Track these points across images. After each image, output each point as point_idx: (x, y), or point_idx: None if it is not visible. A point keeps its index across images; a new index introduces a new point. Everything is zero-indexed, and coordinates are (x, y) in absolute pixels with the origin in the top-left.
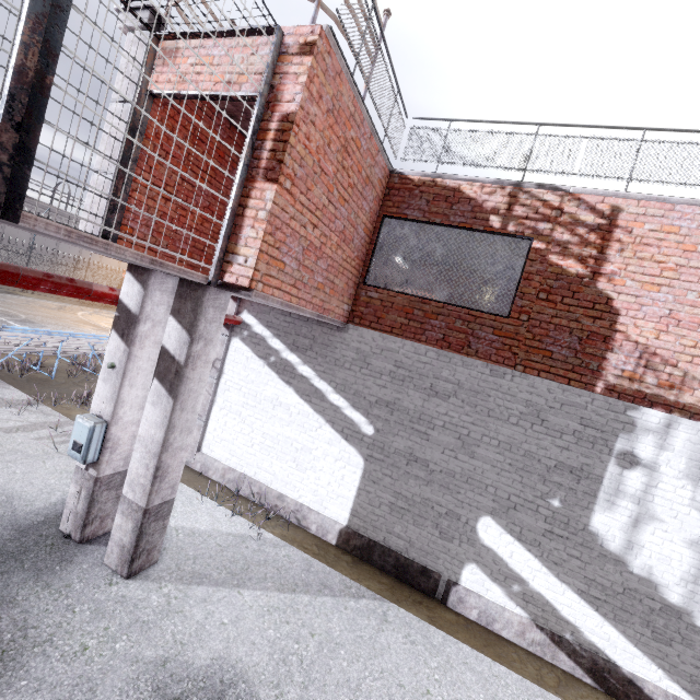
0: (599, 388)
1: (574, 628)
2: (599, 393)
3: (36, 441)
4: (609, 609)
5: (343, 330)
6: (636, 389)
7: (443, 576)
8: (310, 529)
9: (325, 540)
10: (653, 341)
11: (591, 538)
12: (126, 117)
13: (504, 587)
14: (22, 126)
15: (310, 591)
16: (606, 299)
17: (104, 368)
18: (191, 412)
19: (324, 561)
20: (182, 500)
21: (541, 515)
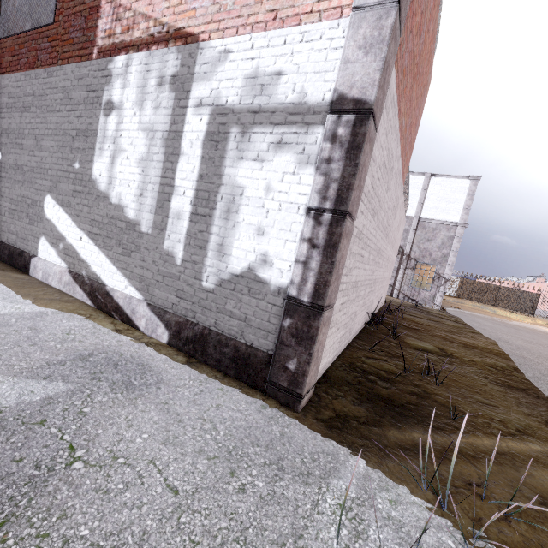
0: (95, 55)
1: (87, 265)
2: (95, 58)
3: None
4: (102, 241)
5: None
6: (112, 44)
7: (31, 254)
8: None
9: None
10: None
11: (93, 185)
12: None
13: (56, 248)
14: None
15: None
16: None
17: None
18: None
19: None
20: None
21: (71, 180)
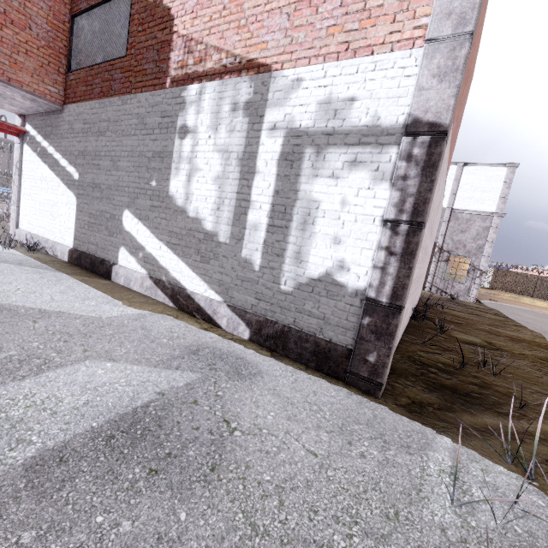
0: (168, 84)
1: (166, 271)
2: (168, 87)
3: None
4: (181, 250)
5: (63, 112)
6: (184, 74)
7: (111, 262)
8: (58, 256)
9: (63, 260)
10: (191, 30)
11: (170, 201)
12: None
13: (136, 257)
14: None
15: (2, 262)
16: (168, 11)
17: None
18: None
19: (43, 262)
20: None
21: (148, 196)
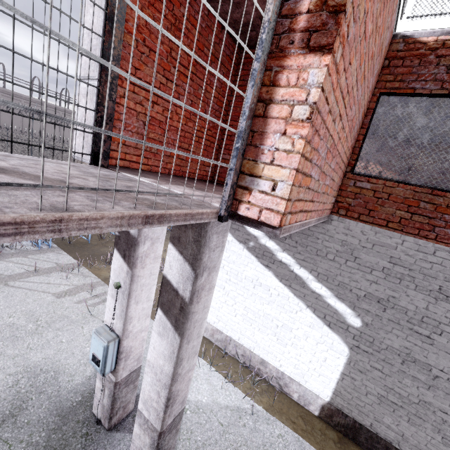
0: None
1: None
2: None
3: (77, 304)
4: None
5: (326, 221)
6: None
7: None
8: (291, 396)
9: (307, 409)
10: None
11: None
12: (102, 3)
13: None
14: None
15: None
16: None
17: (111, 284)
18: (196, 338)
19: (313, 441)
20: None
21: None
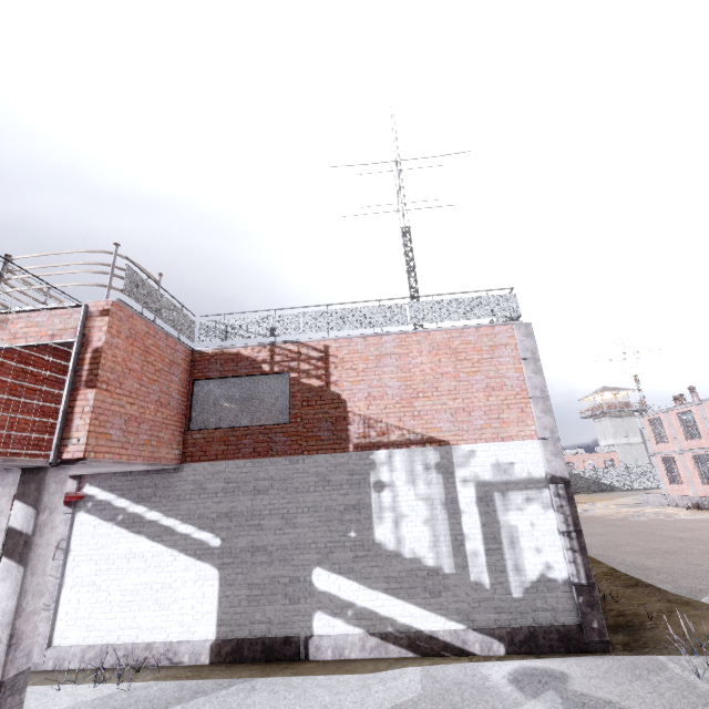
0: (351, 448)
1: (391, 620)
2: (352, 451)
3: None
4: (404, 592)
5: (180, 470)
6: (369, 442)
7: (301, 636)
8: (183, 663)
9: (199, 665)
10: (367, 412)
11: (379, 548)
12: None
13: (343, 617)
14: None
15: (183, 701)
16: (338, 395)
17: None
18: (42, 575)
19: (197, 678)
20: (35, 697)
21: (348, 547)
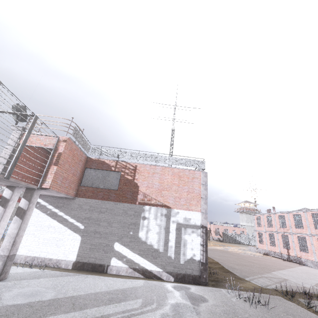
0: (137, 203)
1: (138, 264)
2: (137, 204)
3: None
4: (145, 255)
5: (74, 199)
6: (144, 202)
7: (106, 265)
8: (62, 267)
9: (67, 269)
10: (145, 191)
11: (139, 239)
12: (11, 149)
13: (122, 261)
14: (14, 164)
15: (63, 276)
16: (136, 184)
17: None
18: (26, 224)
19: (67, 272)
20: None
21: (129, 237)
